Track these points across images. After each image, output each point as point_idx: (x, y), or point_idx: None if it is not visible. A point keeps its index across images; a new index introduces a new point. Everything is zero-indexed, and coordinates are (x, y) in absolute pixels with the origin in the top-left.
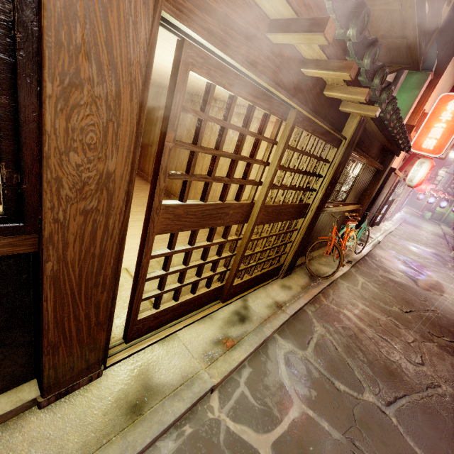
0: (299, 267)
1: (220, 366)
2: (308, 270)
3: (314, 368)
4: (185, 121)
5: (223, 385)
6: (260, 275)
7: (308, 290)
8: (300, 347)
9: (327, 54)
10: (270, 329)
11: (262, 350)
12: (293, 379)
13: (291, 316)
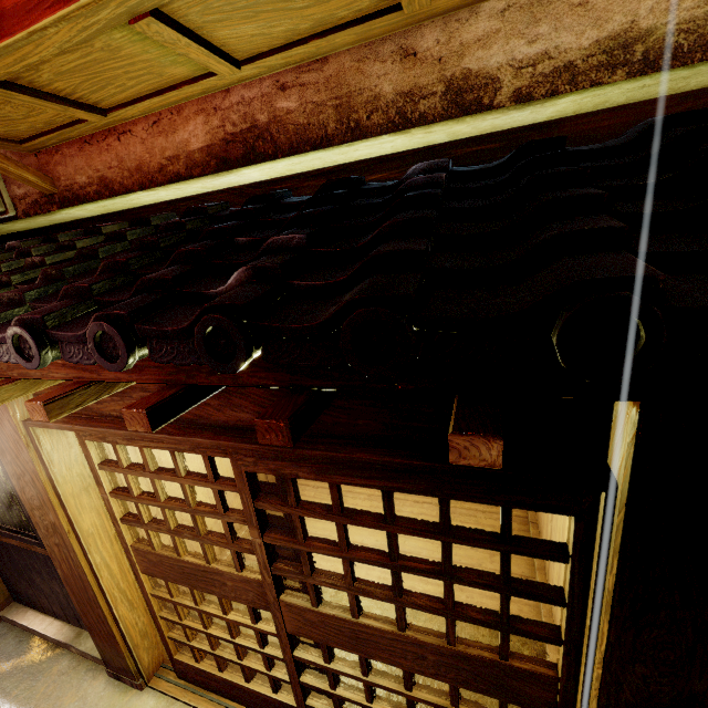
0: None
1: None
2: None
3: None
4: None
5: None
6: None
7: None
8: None
9: (156, 381)
10: None
11: None
12: None
13: None
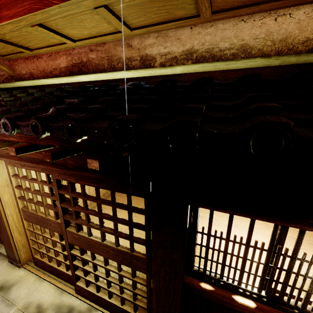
0: None
1: None
2: None
3: None
4: None
5: None
6: (109, 302)
7: None
8: None
9: (25, 142)
10: None
11: None
12: None
13: None
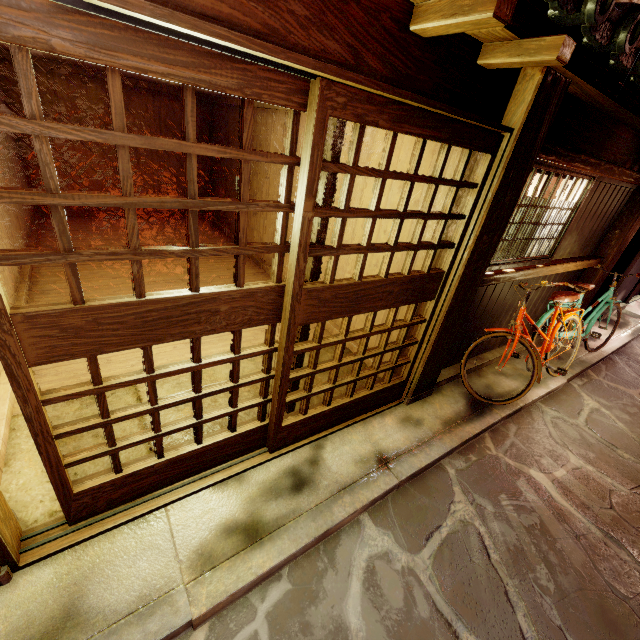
0: (453, 380)
1: (219, 580)
2: (467, 388)
3: (424, 595)
4: (269, 146)
5: (224, 614)
6: (351, 403)
7: (457, 428)
8: (407, 545)
9: None
10: (347, 508)
11: (326, 547)
12: (368, 617)
13: (403, 481)
